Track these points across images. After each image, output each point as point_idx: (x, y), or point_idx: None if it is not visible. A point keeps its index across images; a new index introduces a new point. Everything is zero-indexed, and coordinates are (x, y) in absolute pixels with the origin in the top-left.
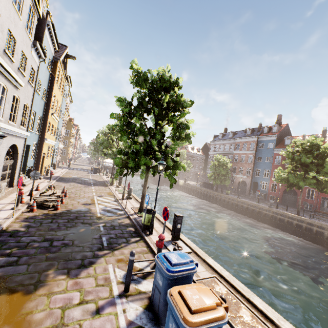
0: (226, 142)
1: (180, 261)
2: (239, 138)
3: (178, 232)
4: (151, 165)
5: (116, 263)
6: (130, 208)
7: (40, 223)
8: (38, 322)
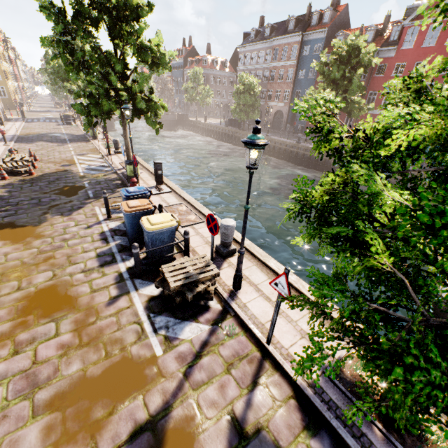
0: (261, 47)
1: (136, 190)
2: (277, 38)
3: (160, 178)
4: None
5: (101, 205)
6: (119, 163)
7: (20, 188)
8: (49, 234)
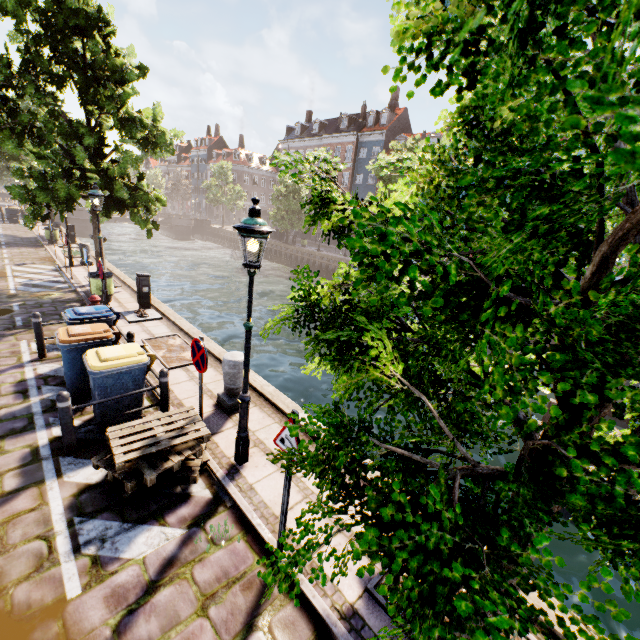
0: (308, 145)
1: (92, 311)
2: (328, 136)
3: (146, 298)
4: None
5: (34, 339)
6: (84, 278)
7: None
8: None
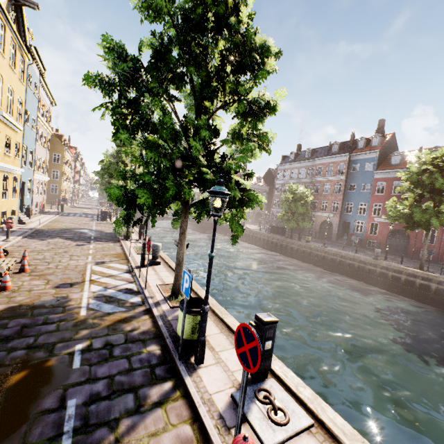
0: (302, 165)
1: None
2: (320, 158)
3: (266, 359)
4: (192, 200)
5: None
6: (156, 286)
7: None
8: None
